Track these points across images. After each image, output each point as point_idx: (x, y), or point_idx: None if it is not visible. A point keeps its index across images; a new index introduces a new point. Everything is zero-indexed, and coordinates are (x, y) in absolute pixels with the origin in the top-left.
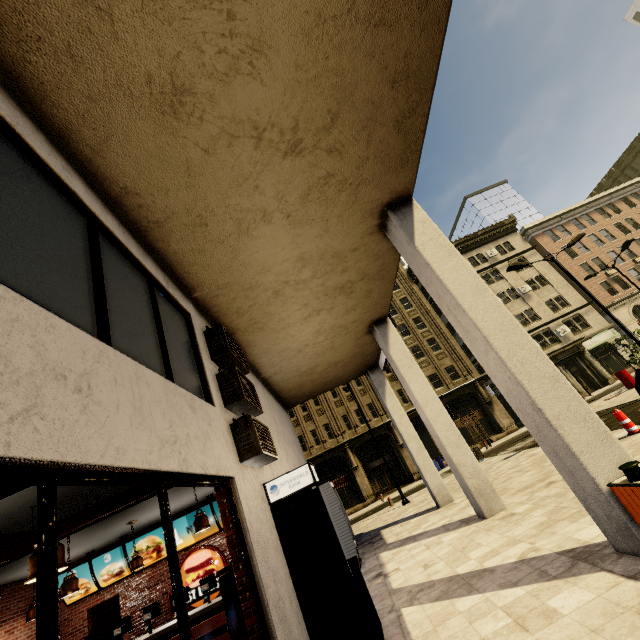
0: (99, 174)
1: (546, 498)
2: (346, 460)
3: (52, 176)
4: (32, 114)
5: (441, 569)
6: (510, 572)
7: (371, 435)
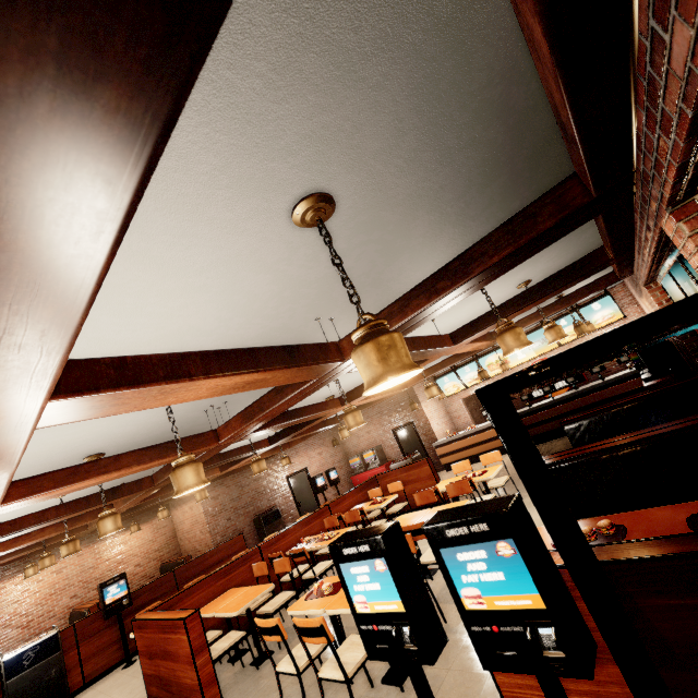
0: None
1: None
2: None
3: None
4: None
5: None
6: None
7: None
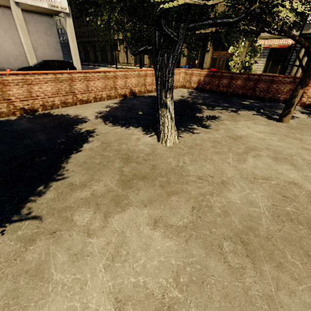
0: None
1: None
2: None
3: None
4: None
5: None
6: None
7: None
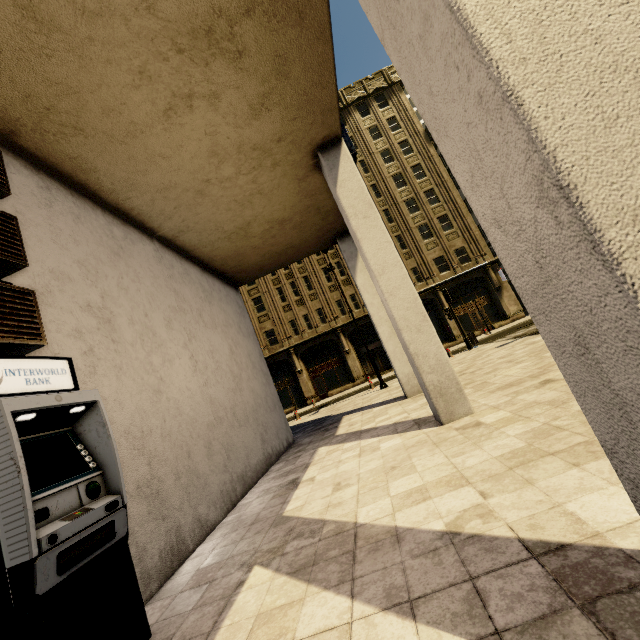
0: None
1: (534, 406)
2: (338, 344)
3: None
4: None
5: (346, 501)
6: (421, 560)
7: (365, 320)
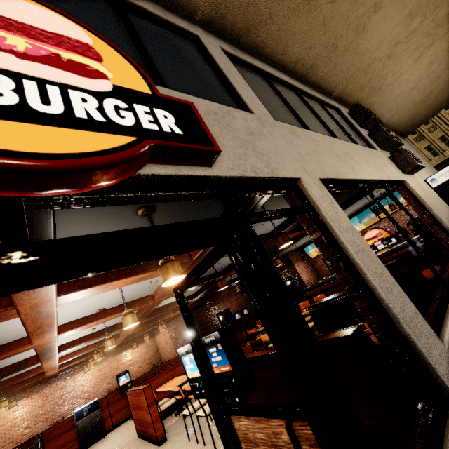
0: (285, 64)
1: None
2: None
3: (280, 81)
4: (261, 59)
5: None
6: None
7: None
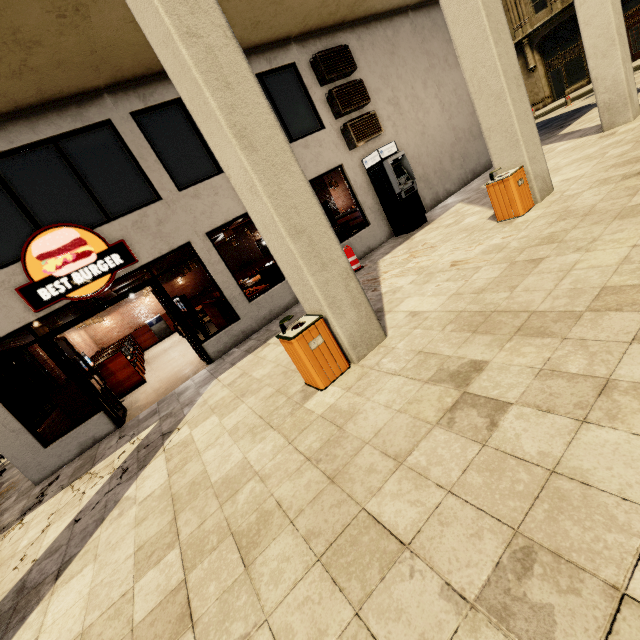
0: None
1: None
2: None
3: None
4: None
5: None
6: None
7: None
